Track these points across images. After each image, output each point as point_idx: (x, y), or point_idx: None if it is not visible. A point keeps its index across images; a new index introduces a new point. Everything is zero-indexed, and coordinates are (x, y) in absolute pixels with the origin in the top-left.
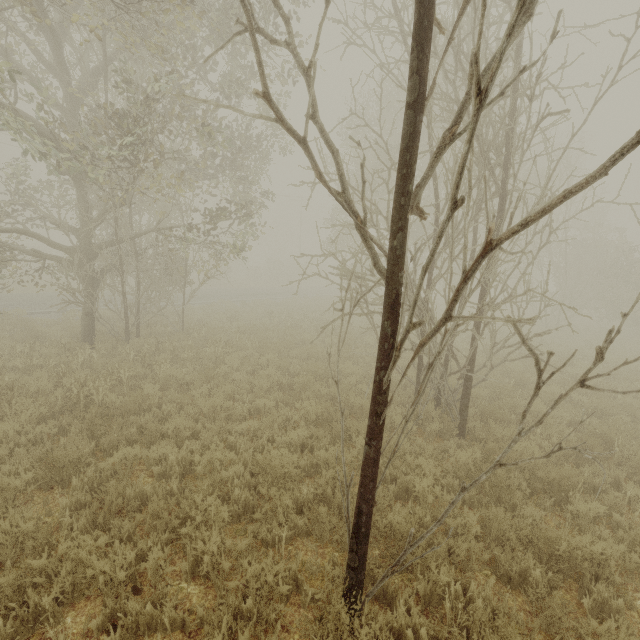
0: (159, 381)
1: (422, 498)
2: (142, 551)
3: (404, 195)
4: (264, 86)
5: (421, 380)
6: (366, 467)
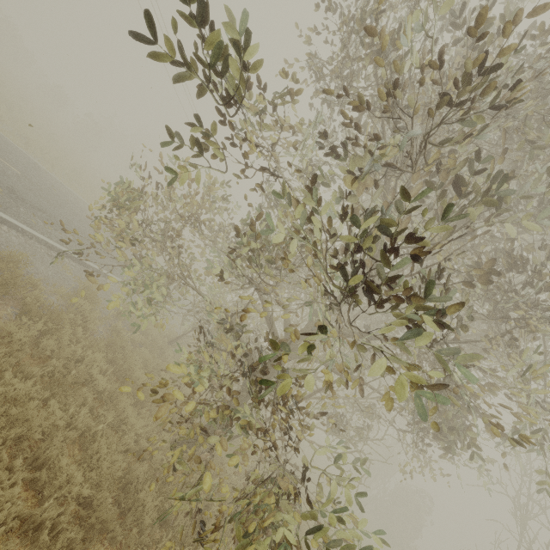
0: None
1: None
2: None
3: None
4: None
5: None
6: None
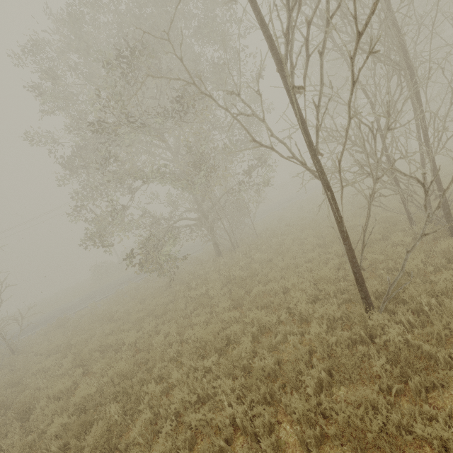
0: (257, 262)
1: (414, 272)
2: (278, 316)
3: (312, 151)
4: (252, 138)
5: (408, 210)
6: (348, 254)
